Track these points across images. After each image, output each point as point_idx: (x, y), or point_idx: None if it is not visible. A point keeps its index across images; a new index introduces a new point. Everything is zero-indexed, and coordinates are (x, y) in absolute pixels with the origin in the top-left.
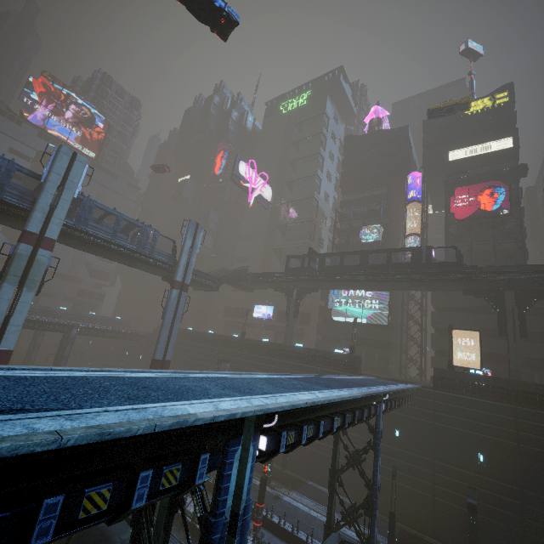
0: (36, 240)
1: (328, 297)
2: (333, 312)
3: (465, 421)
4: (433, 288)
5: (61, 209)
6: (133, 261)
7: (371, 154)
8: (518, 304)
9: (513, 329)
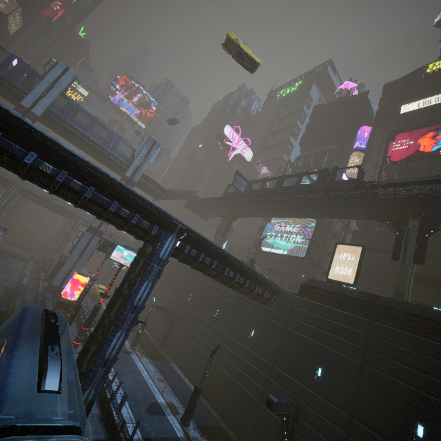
0: (24, 111)
1: (263, 231)
2: (263, 243)
3: (314, 329)
4: (339, 213)
5: (48, 98)
6: (99, 155)
7: (331, 116)
8: (420, 227)
9: (405, 249)
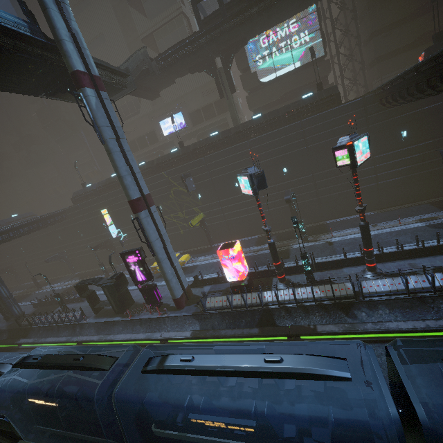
0: None
1: (247, 59)
2: (259, 74)
3: None
4: None
5: None
6: None
7: None
8: None
9: None
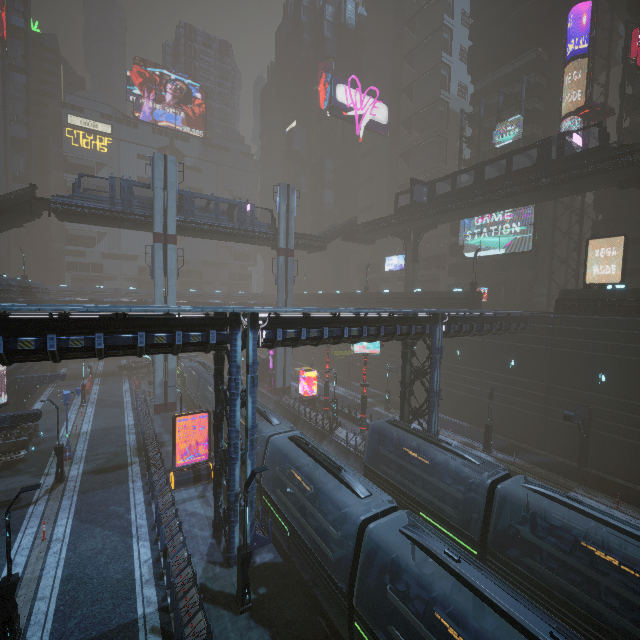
0: (163, 238)
1: (458, 232)
2: (465, 248)
3: (586, 342)
4: (577, 190)
5: (171, 209)
6: (240, 238)
7: None
8: None
9: None
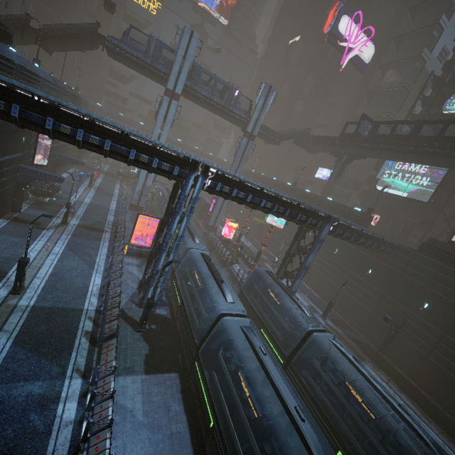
0: (171, 94)
1: (380, 168)
2: (379, 182)
3: (428, 279)
4: None
5: (183, 74)
6: (223, 114)
7: None
8: None
9: None
